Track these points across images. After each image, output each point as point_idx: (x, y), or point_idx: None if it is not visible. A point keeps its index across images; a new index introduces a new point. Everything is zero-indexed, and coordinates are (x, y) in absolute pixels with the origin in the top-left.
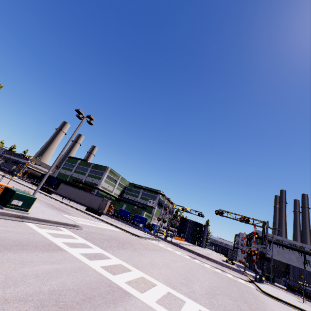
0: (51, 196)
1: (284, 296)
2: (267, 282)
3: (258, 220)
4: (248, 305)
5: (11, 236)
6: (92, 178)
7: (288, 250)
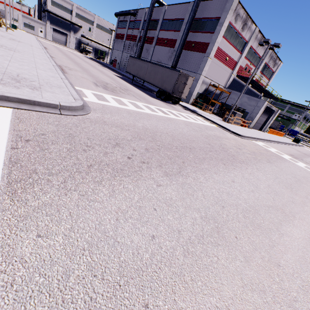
0: None
1: None
2: None
3: None
4: None
5: None
6: None
7: None
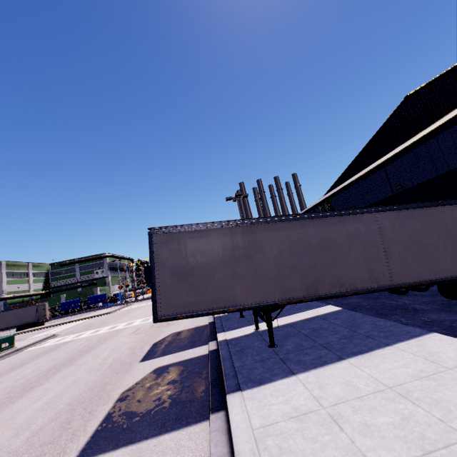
0: None
1: None
2: None
3: None
4: None
5: (43, 350)
6: None
7: None
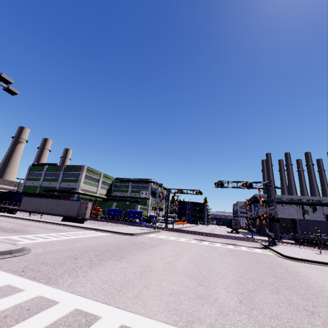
0: (9, 215)
1: (303, 253)
2: (278, 242)
3: (261, 182)
4: (294, 291)
5: None
6: (67, 182)
7: (287, 206)
